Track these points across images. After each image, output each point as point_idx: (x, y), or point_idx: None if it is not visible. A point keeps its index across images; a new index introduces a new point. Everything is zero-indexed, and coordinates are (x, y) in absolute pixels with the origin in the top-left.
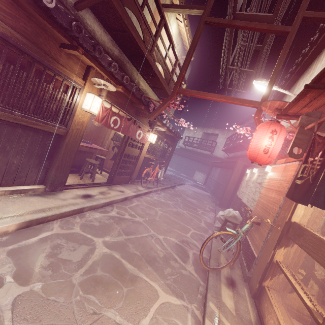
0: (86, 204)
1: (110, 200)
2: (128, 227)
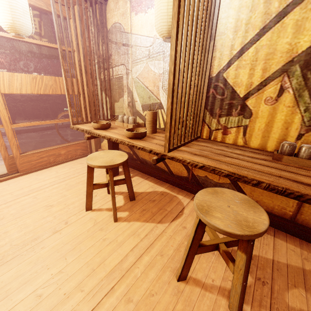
0: (21, 129)
1: (49, 125)
2: (47, 136)
